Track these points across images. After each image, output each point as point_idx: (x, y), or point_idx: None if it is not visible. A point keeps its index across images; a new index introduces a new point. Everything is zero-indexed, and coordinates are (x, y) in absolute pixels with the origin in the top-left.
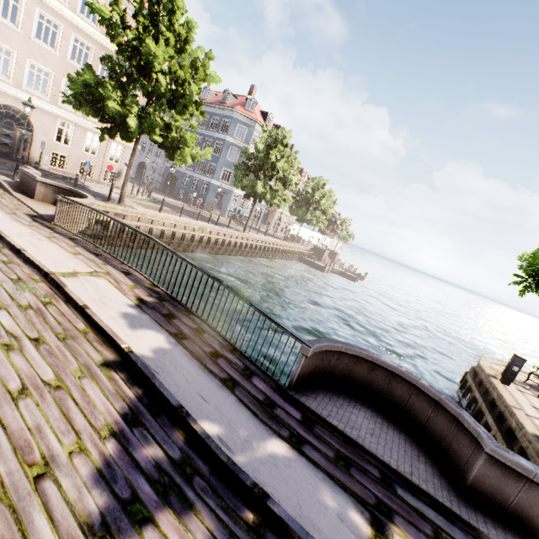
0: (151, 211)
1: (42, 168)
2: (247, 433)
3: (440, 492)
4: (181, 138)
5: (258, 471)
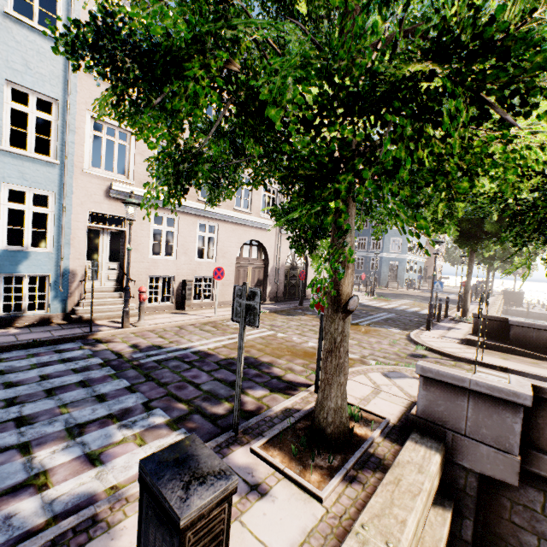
0: None
1: None
2: None
3: None
4: None
5: None
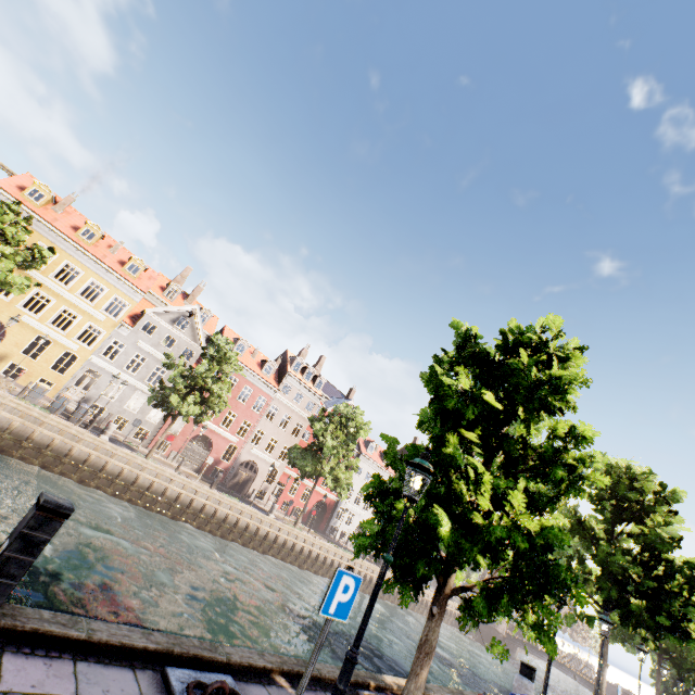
0: None
1: None
2: None
3: None
4: None
5: None
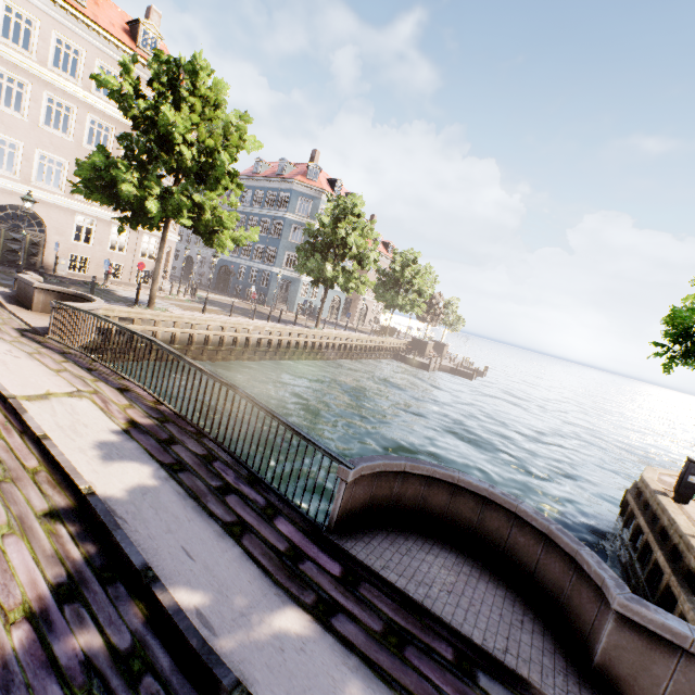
0: (191, 313)
1: (59, 274)
2: (246, 602)
3: (552, 678)
4: (217, 219)
5: (250, 661)
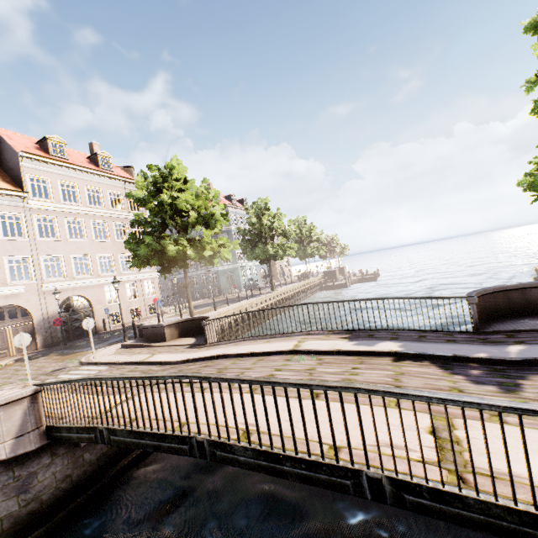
0: (211, 313)
1: (108, 330)
2: (495, 350)
3: None
4: (219, 244)
5: (526, 355)
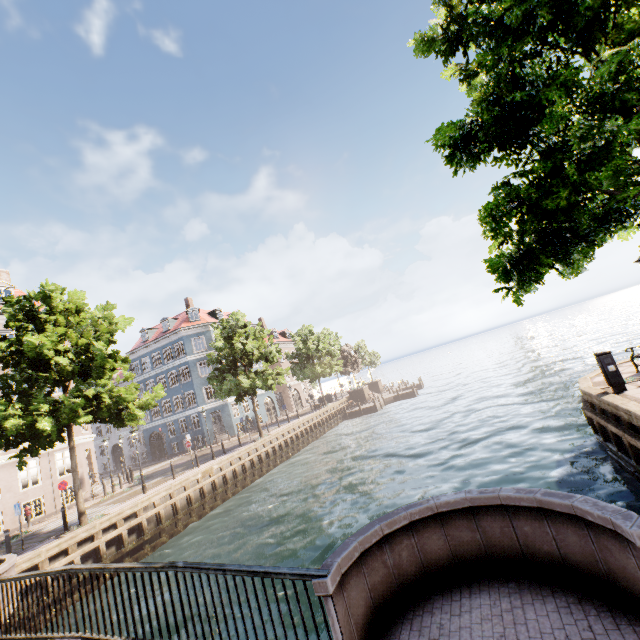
0: (131, 501)
1: None
2: None
3: None
4: (116, 399)
5: None
